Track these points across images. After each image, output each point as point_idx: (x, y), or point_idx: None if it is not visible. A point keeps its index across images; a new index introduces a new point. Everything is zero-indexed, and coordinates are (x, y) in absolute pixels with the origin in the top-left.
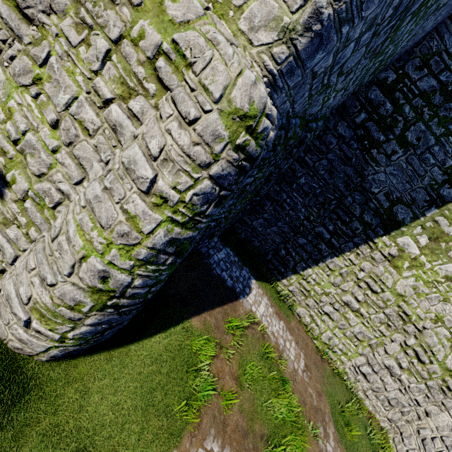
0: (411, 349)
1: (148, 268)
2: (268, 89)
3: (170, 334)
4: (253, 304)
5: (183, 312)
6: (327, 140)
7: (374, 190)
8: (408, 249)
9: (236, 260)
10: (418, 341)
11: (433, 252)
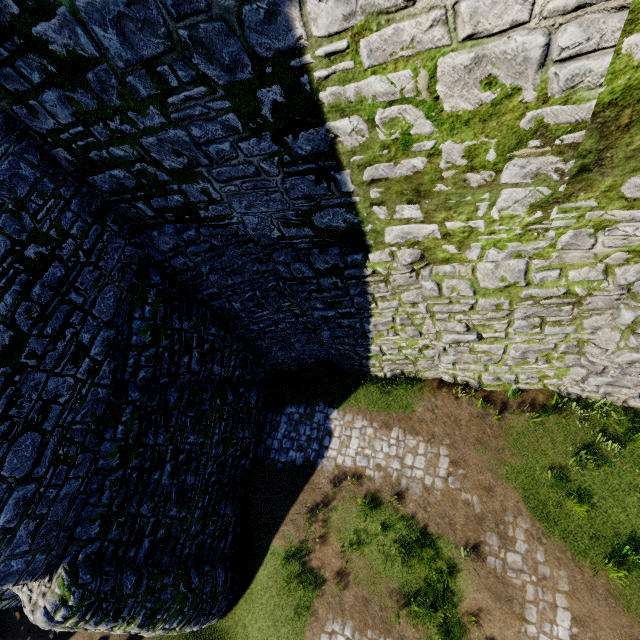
0: None
1: (159, 625)
2: (46, 581)
3: (266, 564)
4: (338, 453)
5: (266, 539)
6: (180, 267)
7: (275, 235)
8: (417, 236)
9: (302, 412)
10: None
11: (449, 207)
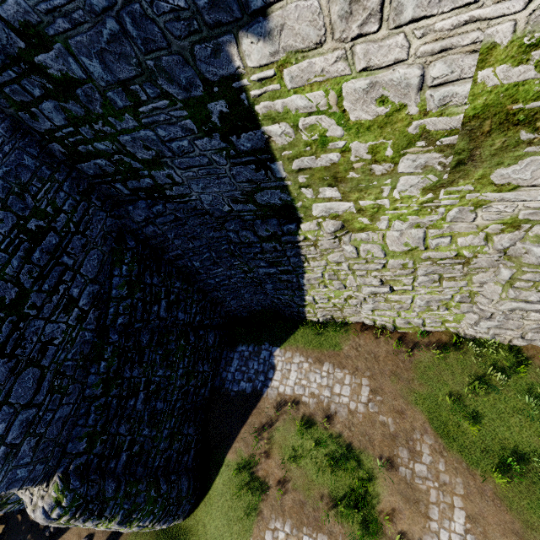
0: (518, 280)
1: (134, 523)
2: (44, 486)
3: (221, 474)
4: (280, 383)
5: (222, 454)
6: (151, 234)
7: (226, 209)
8: (338, 211)
9: (251, 350)
10: (516, 267)
11: (360, 190)
